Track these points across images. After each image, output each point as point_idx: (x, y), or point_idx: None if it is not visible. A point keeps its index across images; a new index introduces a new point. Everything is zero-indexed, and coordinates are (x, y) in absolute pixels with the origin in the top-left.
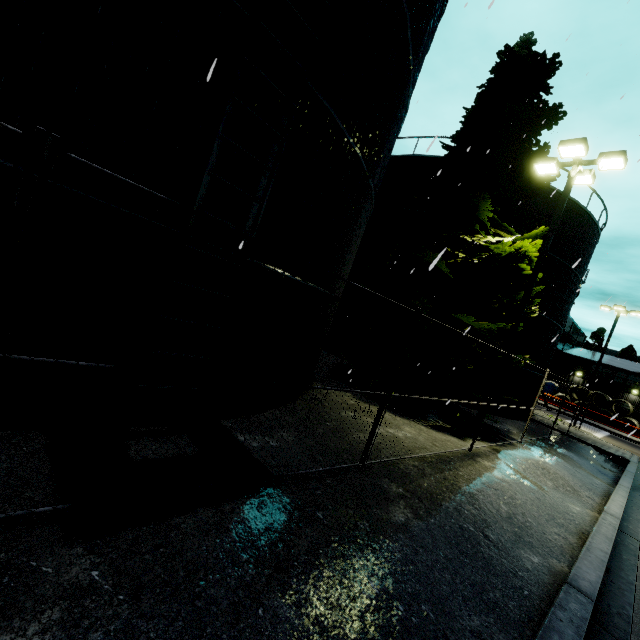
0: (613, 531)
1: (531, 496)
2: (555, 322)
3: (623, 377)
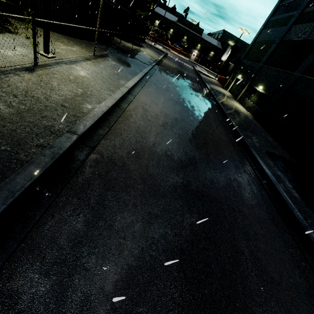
0: (160, 58)
1: (150, 56)
2: (154, 5)
3: (169, 24)
